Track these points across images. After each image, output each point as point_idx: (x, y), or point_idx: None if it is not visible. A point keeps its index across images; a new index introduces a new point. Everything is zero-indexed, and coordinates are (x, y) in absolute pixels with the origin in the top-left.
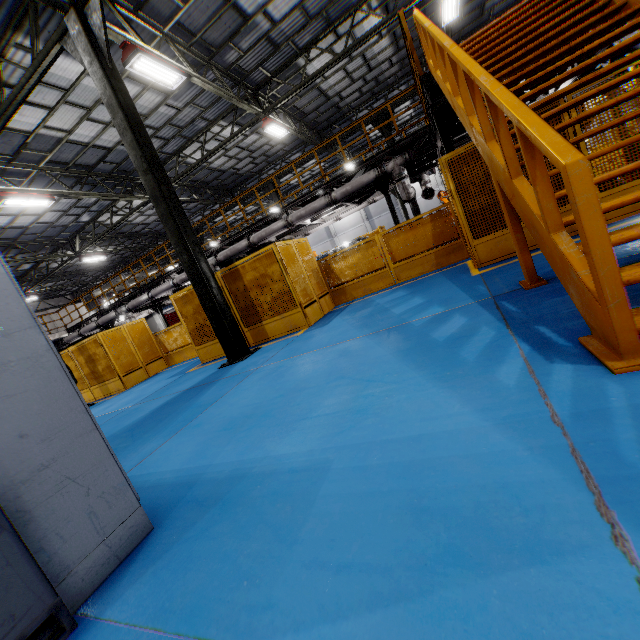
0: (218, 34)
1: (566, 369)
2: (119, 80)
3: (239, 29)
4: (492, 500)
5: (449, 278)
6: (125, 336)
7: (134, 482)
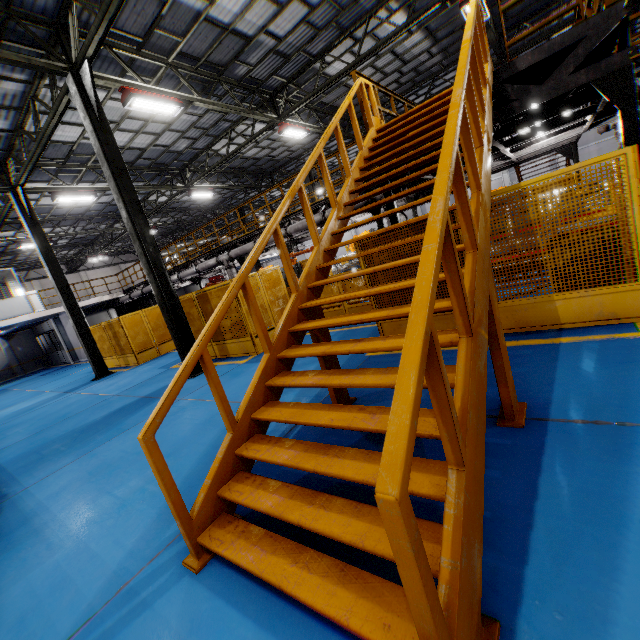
0: (223, 55)
1: None
2: (107, 132)
3: (243, 49)
4: (38, 631)
5: None
6: (143, 319)
7: (23, 499)
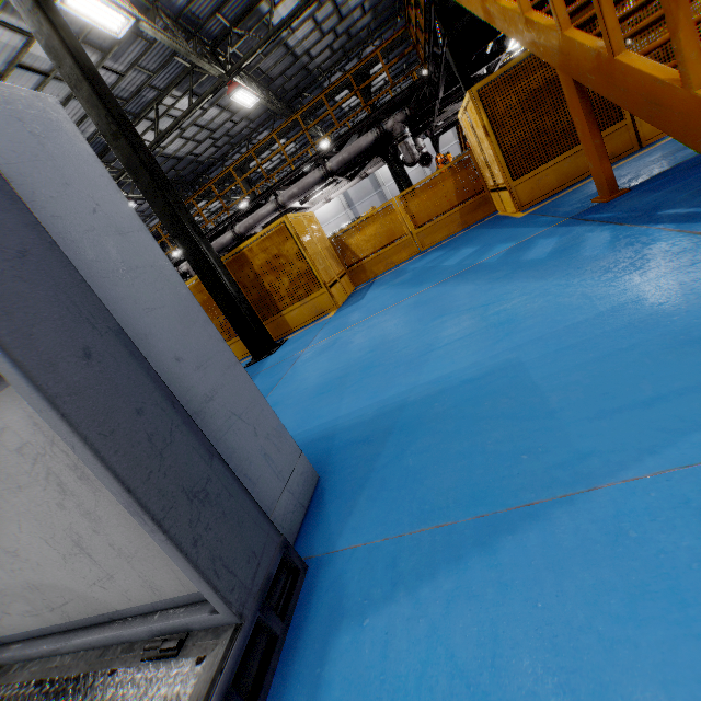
0: None
1: None
2: (57, 15)
3: None
4: None
5: (490, 227)
6: None
7: None
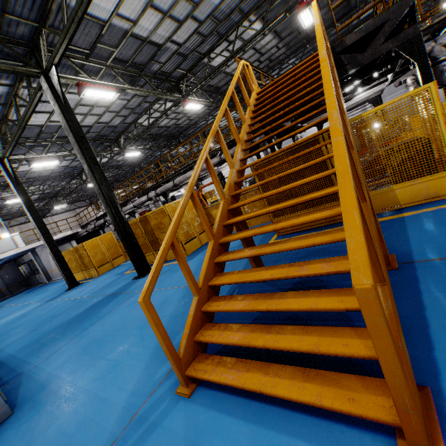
0: (143, 58)
1: (175, 378)
2: (70, 112)
3: (156, 52)
4: None
5: (261, 239)
6: (99, 243)
7: (36, 373)
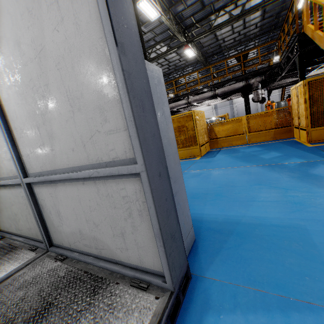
0: None
1: None
2: (136, 10)
3: None
4: None
5: (289, 145)
6: None
7: None
